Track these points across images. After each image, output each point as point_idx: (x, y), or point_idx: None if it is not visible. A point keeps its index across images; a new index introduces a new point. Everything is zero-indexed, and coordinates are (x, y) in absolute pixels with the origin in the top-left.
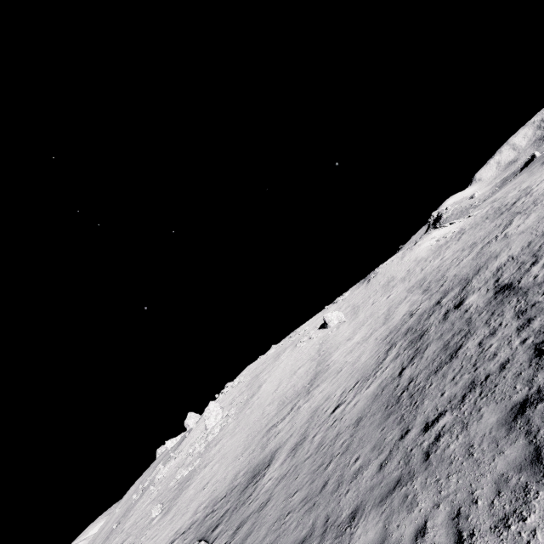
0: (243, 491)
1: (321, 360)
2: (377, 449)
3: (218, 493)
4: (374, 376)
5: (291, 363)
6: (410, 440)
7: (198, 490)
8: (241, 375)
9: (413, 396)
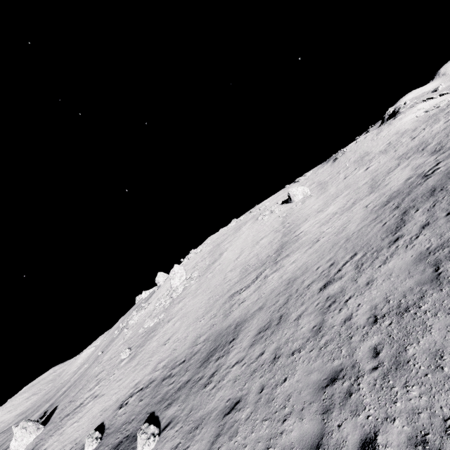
0: (203, 364)
1: (287, 232)
2: None
3: (178, 354)
4: (391, 246)
5: (253, 234)
6: None
7: (160, 343)
8: (204, 244)
9: None
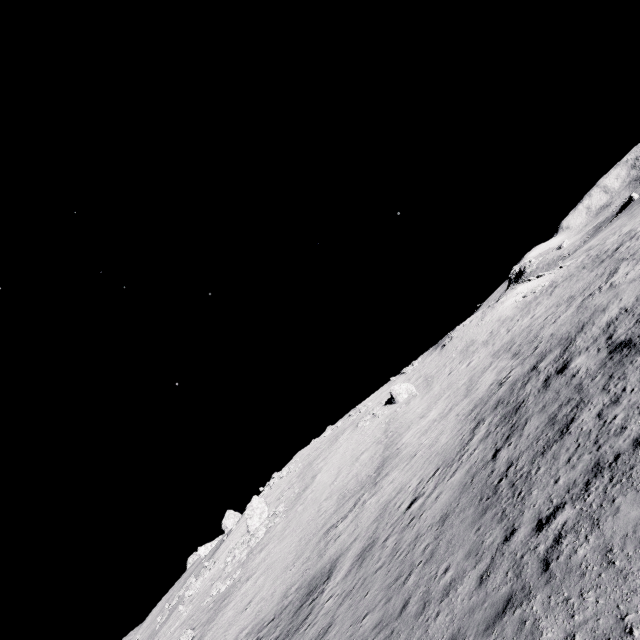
0: (296, 613)
1: (389, 443)
2: (474, 555)
3: (264, 615)
4: (459, 460)
5: (352, 447)
6: (519, 543)
7: (238, 610)
8: (291, 463)
9: (515, 485)
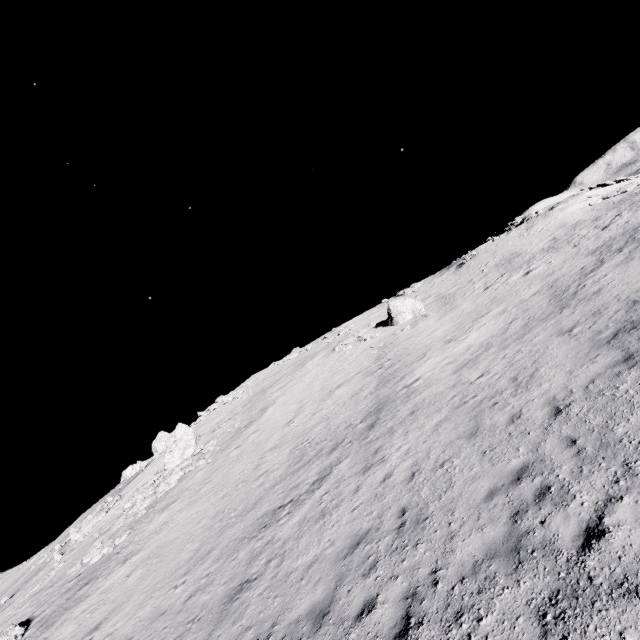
0: None
1: (388, 376)
2: None
3: None
4: None
5: (324, 376)
6: None
7: (77, 635)
8: (241, 387)
9: None
